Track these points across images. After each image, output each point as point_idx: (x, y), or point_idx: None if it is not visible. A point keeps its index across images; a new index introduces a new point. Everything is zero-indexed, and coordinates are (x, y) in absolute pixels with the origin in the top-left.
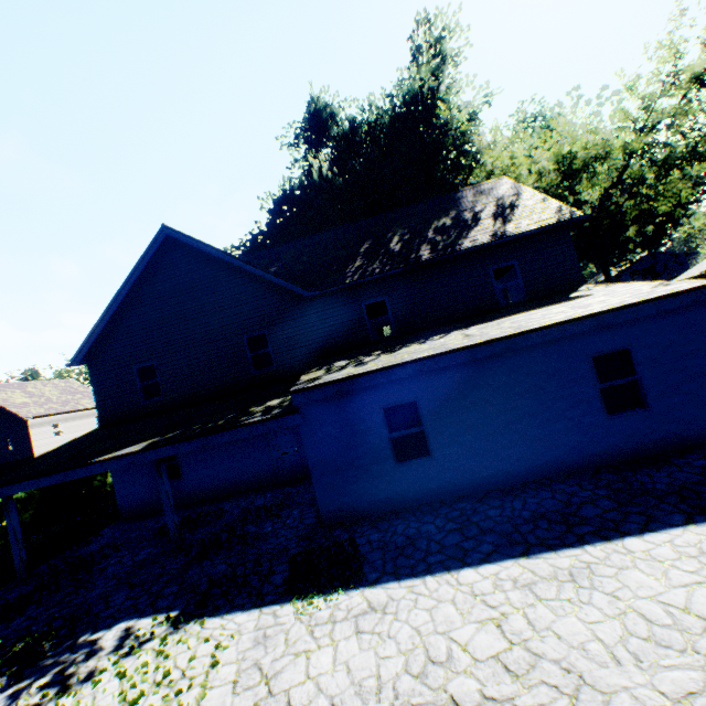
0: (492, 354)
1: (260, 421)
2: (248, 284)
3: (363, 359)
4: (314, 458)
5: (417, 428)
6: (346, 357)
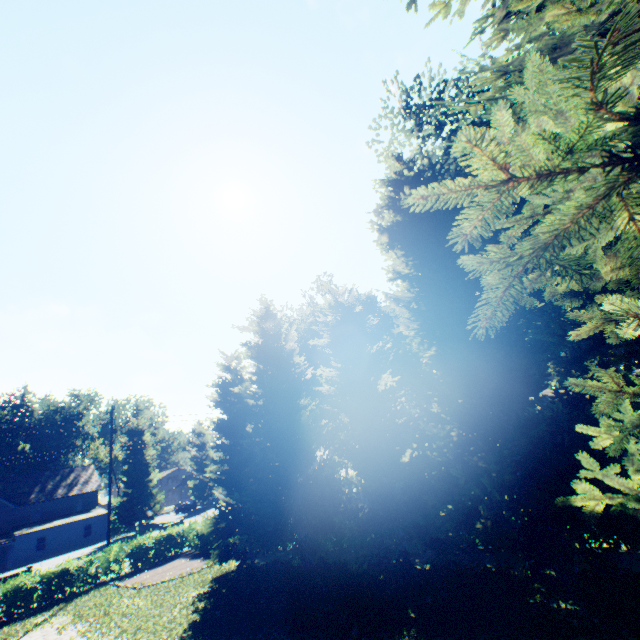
0: (67, 525)
1: (6, 543)
2: None
3: (34, 527)
4: (17, 551)
5: (45, 542)
6: (27, 527)
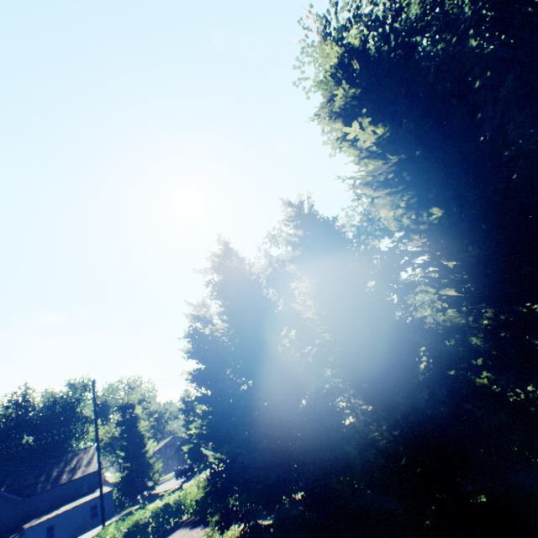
0: (73, 509)
1: None
2: (0, 498)
3: (42, 517)
4: None
5: (54, 530)
6: (35, 518)
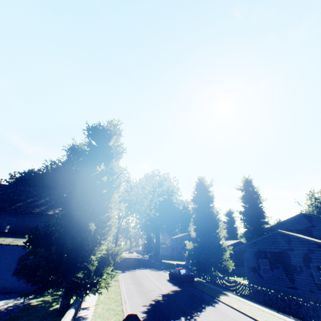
0: None
1: None
2: None
3: None
4: None
5: None
6: None
